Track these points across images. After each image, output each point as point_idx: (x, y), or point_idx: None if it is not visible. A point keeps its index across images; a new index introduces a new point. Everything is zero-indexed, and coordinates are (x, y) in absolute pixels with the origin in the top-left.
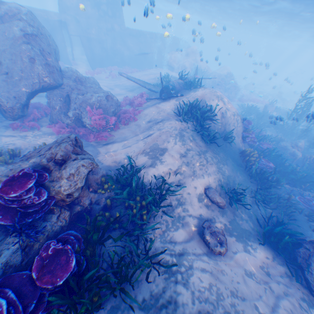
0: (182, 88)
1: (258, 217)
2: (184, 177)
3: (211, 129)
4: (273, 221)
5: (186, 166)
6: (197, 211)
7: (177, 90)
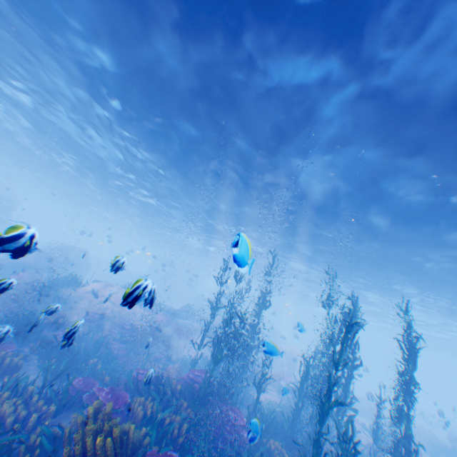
0: None
1: None
2: None
3: (64, 294)
4: None
5: None
6: None
7: None
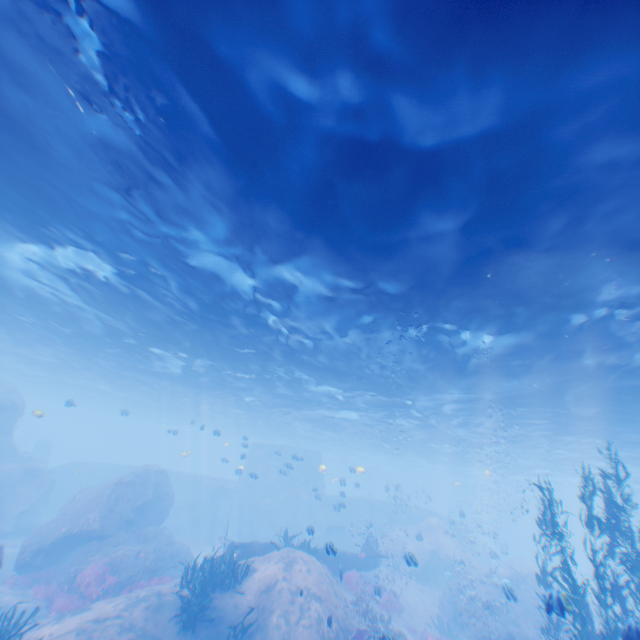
0: None
1: None
2: None
3: (227, 609)
4: None
5: (77, 634)
6: None
7: (252, 551)
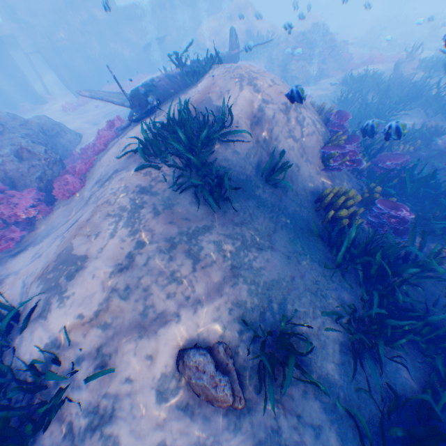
0: (182, 84)
1: (361, 403)
2: (118, 336)
3: (230, 162)
4: (413, 411)
5: (123, 300)
6: (152, 436)
7: (164, 92)
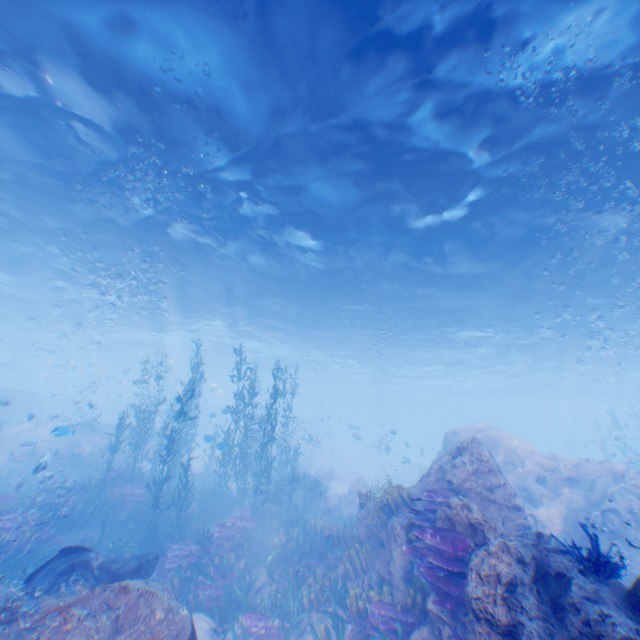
0: None
1: None
2: None
3: None
4: None
5: None
6: None
7: None
